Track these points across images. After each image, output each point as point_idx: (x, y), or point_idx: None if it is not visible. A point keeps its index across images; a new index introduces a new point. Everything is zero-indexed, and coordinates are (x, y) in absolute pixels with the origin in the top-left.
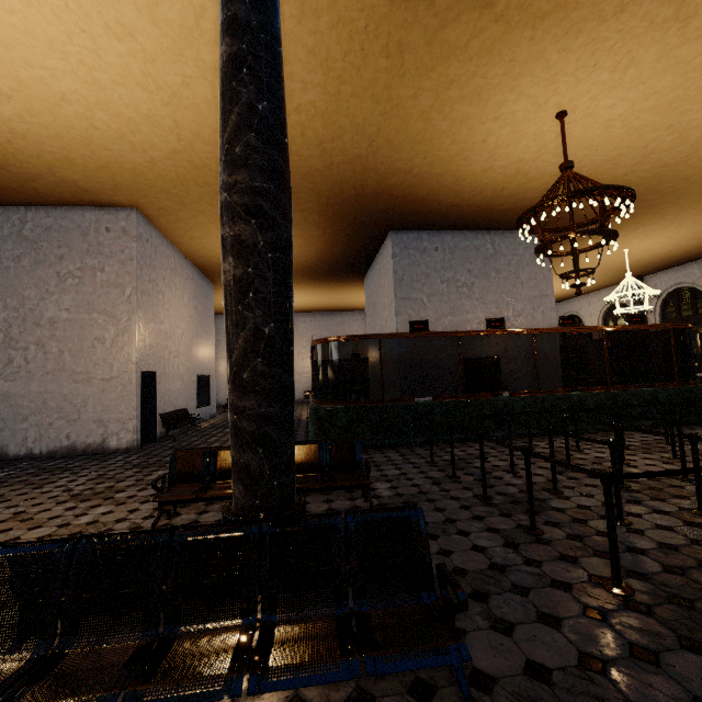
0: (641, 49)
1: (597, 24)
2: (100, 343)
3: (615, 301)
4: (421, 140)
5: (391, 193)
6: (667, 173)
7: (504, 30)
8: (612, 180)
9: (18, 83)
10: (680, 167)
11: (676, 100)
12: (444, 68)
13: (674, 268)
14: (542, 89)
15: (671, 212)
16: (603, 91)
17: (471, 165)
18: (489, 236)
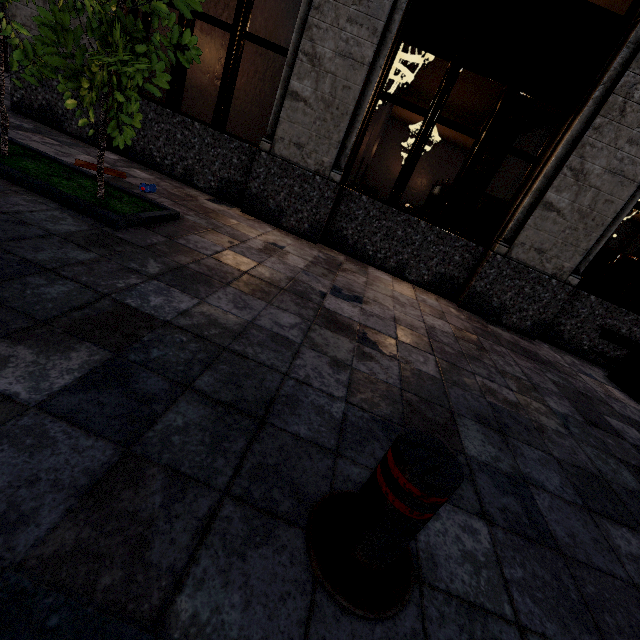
0: None
1: None
2: None
3: None
4: None
5: None
6: None
7: None
8: None
9: None
10: None
11: None
12: None
13: None
14: None
15: None
16: None
17: None
18: None
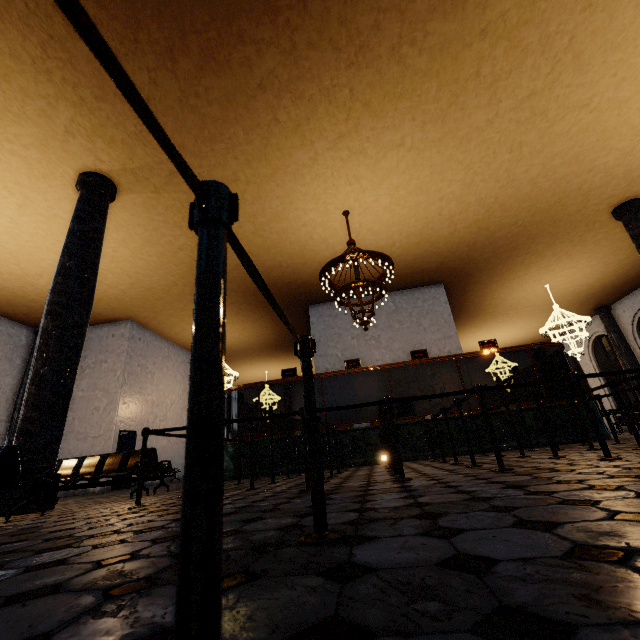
0: (354, 171)
1: (309, 169)
2: (97, 411)
3: (548, 332)
4: (269, 247)
5: (282, 281)
6: (489, 225)
7: (257, 186)
8: (446, 239)
9: (42, 269)
10: (494, 219)
11: (420, 186)
12: (243, 210)
13: (632, 292)
14: (315, 204)
15: (542, 249)
16: (359, 195)
17: (319, 253)
18: (390, 296)
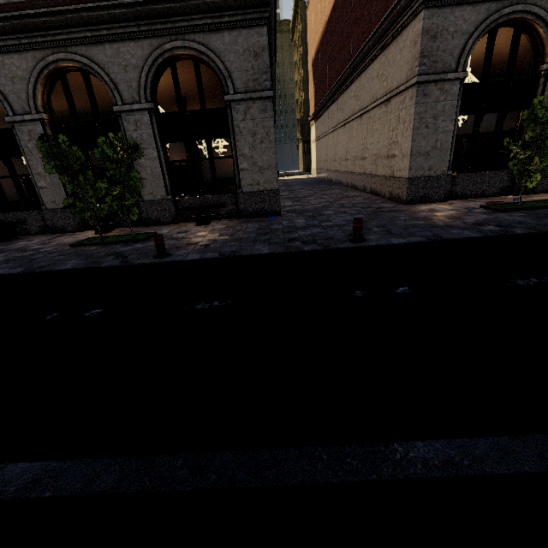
0: None
1: None
2: None
3: None
4: None
5: None
6: None
7: None
8: None
9: None
10: None
11: None
12: None
13: None
14: None
15: None
16: None
17: None
18: None
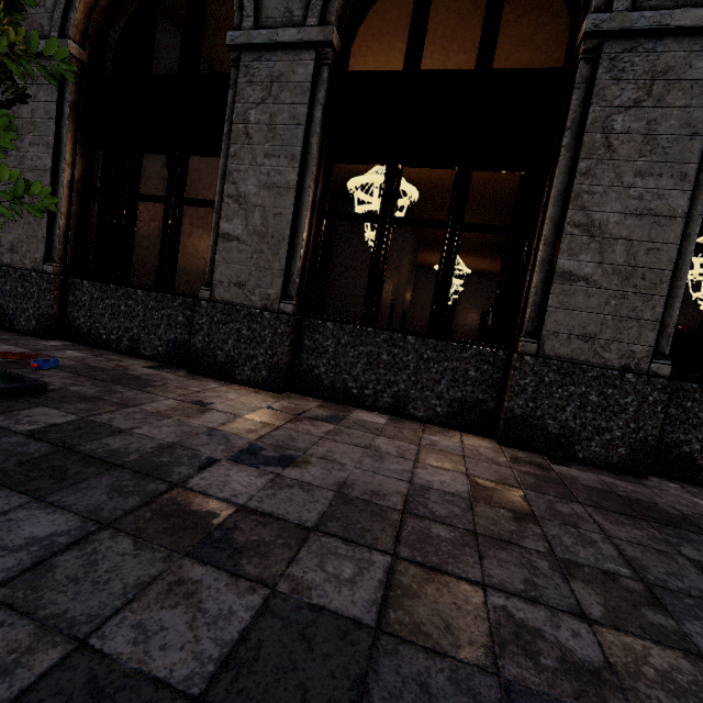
0: None
1: None
2: None
3: None
4: None
5: None
6: None
7: None
8: None
9: None
10: None
11: None
12: None
13: None
14: None
15: None
16: None
17: None
18: None
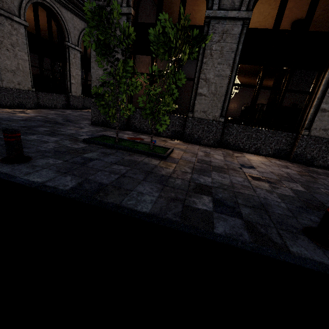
0: None
1: None
2: None
3: None
4: None
5: None
6: None
7: None
8: None
9: None
10: None
11: None
12: None
13: None
14: None
15: None
16: None
17: None
18: None
